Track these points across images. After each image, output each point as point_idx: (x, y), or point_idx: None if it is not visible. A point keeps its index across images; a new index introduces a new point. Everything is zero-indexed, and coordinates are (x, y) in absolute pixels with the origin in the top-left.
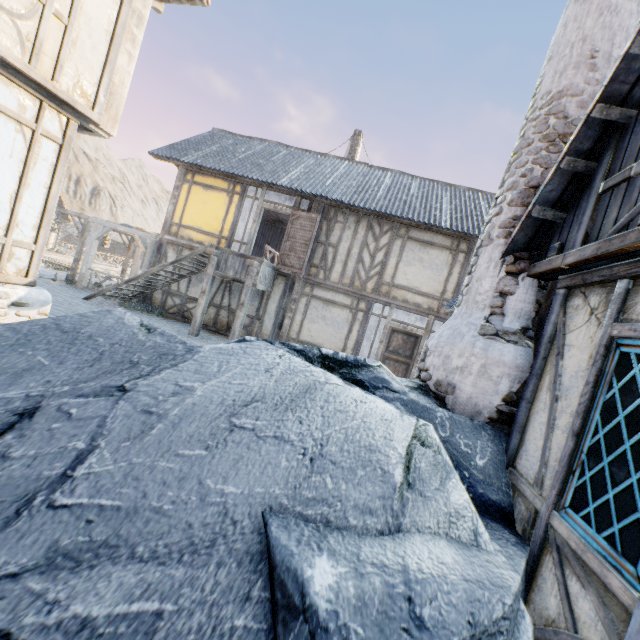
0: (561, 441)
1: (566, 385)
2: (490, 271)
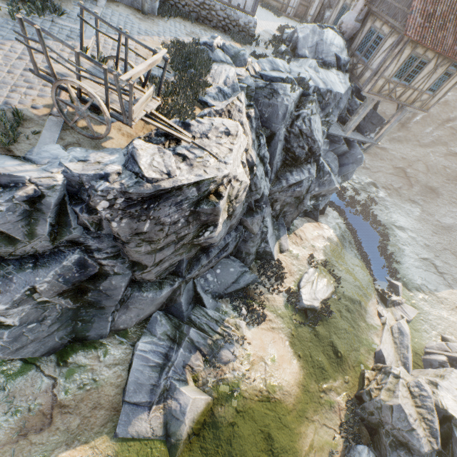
0: (359, 42)
1: (363, 33)
2: (361, 4)
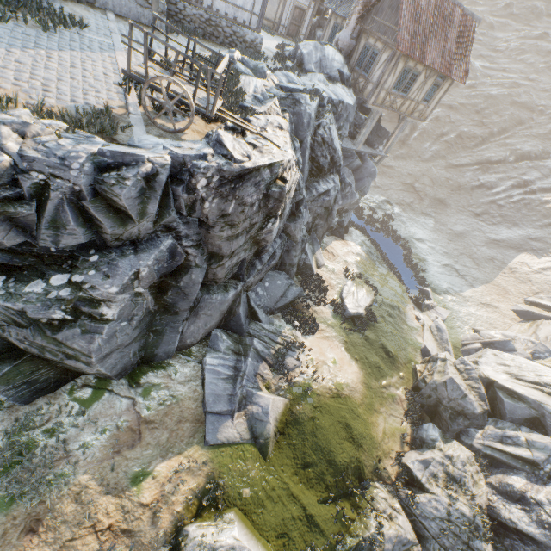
0: (357, 58)
1: (359, 50)
2: (353, 23)
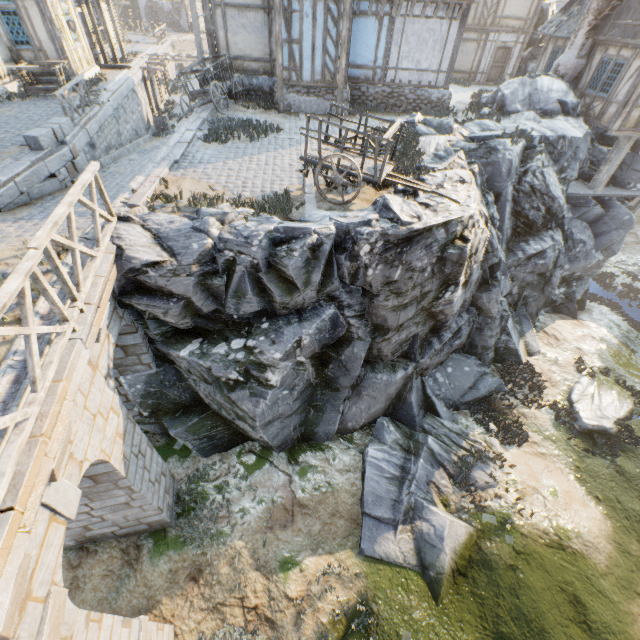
0: (588, 79)
1: (592, 68)
2: (581, 39)
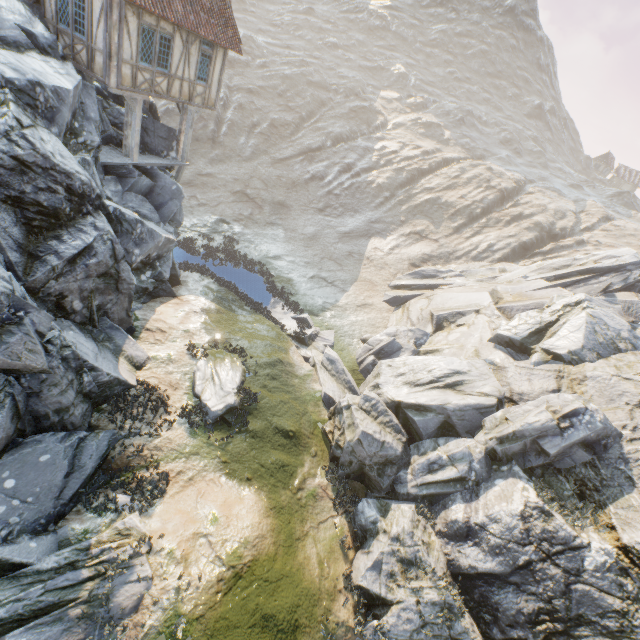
0: (55, 8)
1: None
2: None
